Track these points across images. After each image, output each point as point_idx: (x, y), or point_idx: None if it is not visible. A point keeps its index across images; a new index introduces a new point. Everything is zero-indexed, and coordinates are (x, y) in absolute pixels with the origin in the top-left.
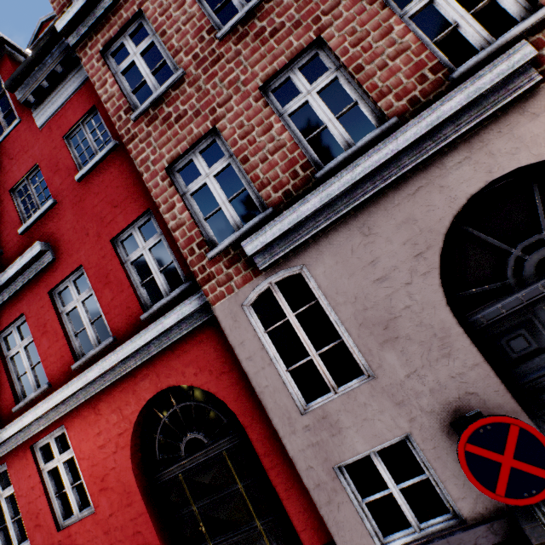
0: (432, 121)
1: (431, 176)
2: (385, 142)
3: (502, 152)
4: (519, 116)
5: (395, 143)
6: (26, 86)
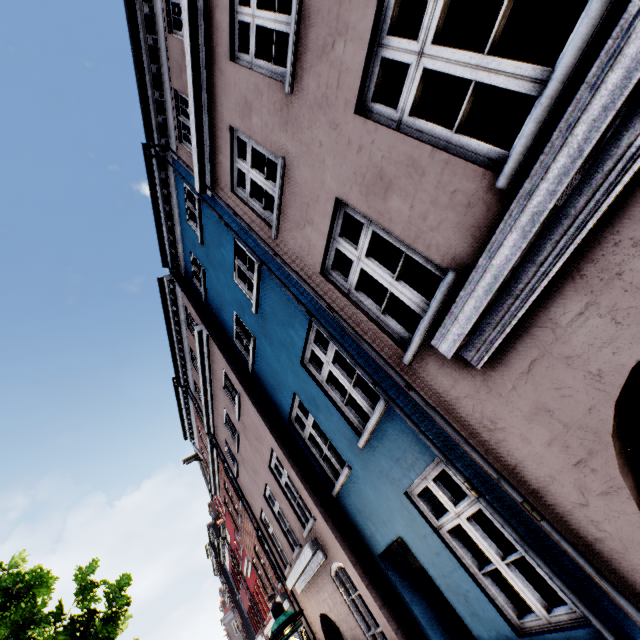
0: None
1: None
2: None
3: None
4: None
5: None
6: None
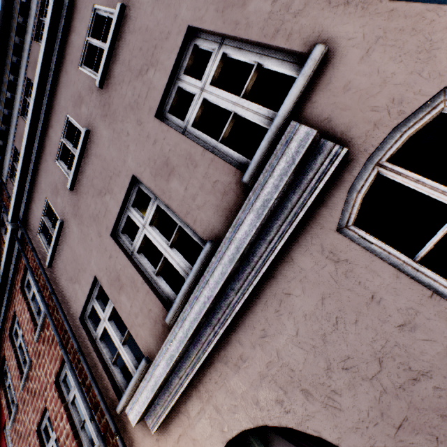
0: None
1: None
2: None
3: None
4: None
5: None
6: None
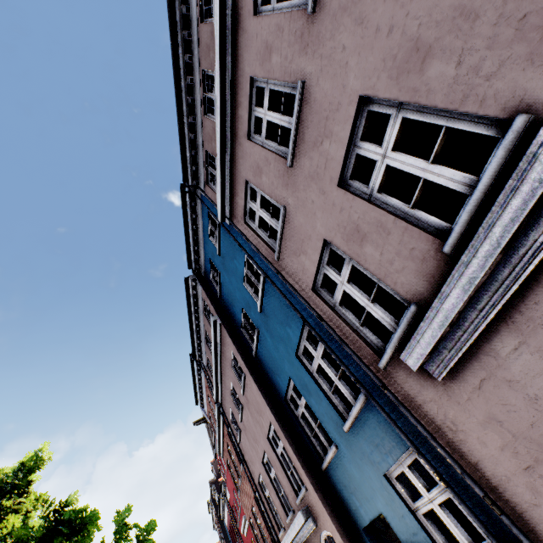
0: None
1: None
2: None
3: None
4: None
5: None
6: None
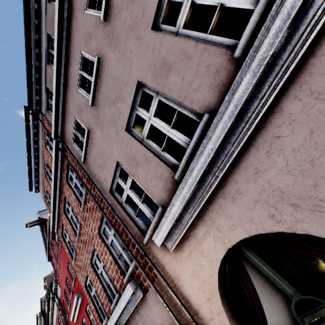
0: (121, 308)
1: (135, 322)
2: (115, 311)
3: (147, 321)
4: (146, 306)
5: (117, 312)
6: (57, 236)
